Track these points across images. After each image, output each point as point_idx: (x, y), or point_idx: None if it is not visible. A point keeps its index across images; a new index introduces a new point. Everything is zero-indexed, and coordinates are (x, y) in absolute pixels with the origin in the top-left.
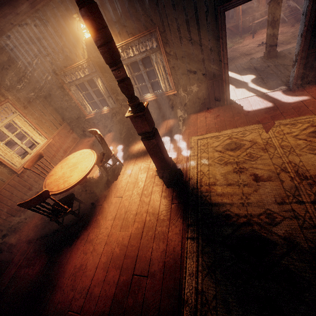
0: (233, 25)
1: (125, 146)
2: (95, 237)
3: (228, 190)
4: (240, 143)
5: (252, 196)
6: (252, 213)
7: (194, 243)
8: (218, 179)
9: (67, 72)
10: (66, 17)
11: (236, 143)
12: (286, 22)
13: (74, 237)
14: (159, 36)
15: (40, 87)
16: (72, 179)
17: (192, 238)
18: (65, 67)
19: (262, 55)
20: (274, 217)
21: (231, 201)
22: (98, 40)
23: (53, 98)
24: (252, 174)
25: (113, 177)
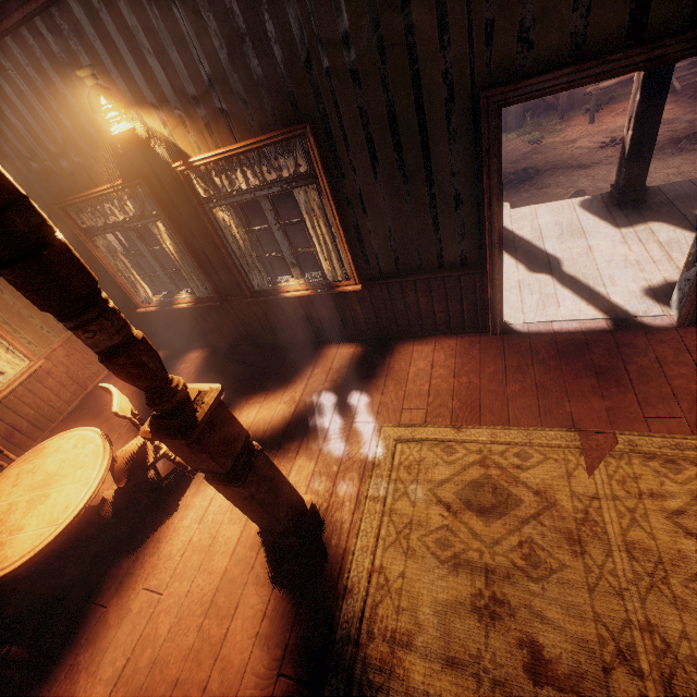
0: None
1: None
2: None
3: (443, 689)
4: (507, 491)
5: None
6: None
7: None
8: (424, 627)
9: (83, 204)
10: (66, 71)
11: (497, 490)
12: (677, 92)
13: None
14: (313, 149)
15: None
16: (17, 545)
17: None
18: (79, 192)
19: (609, 174)
20: None
21: None
22: None
23: None
24: (525, 638)
25: (162, 509)
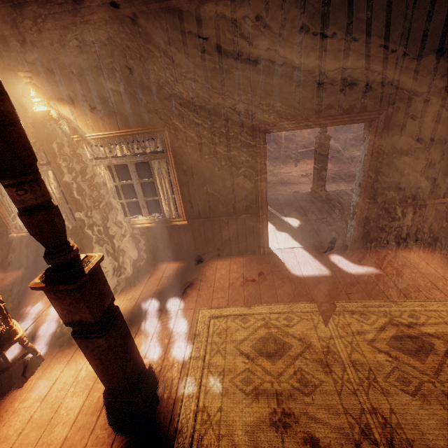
0: (274, 148)
1: None
2: None
3: None
4: (283, 340)
5: None
6: None
7: None
8: (239, 446)
9: None
10: (9, 72)
11: (277, 341)
12: (329, 159)
13: None
14: (167, 139)
15: None
16: None
17: None
18: None
19: (307, 188)
20: None
21: None
22: None
23: None
24: (307, 436)
25: (3, 395)
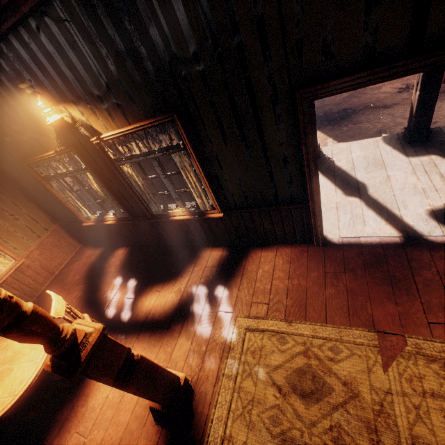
0: None
1: (132, 294)
2: None
3: None
4: (323, 380)
5: None
6: None
7: None
8: None
9: (40, 162)
10: (16, 82)
11: (316, 378)
12: None
13: None
14: (181, 130)
15: (7, 174)
16: None
17: None
18: (37, 154)
19: (405, 112)
20: None
21: None
22: None
23: (31, 192)
24: None
25: None
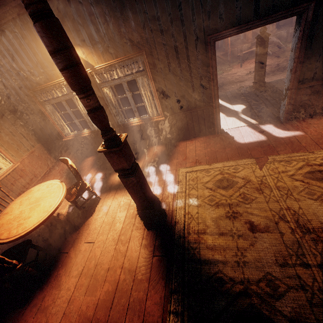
0: (222, 54)
1: (105, 175)
2: (51, 303)
3: (220, 242)
4: (232, 180)
5: (249, 253)
6: (249, 278)
7: (178, 322)
8: (209, 226)
9: (42, 90)
10: None
11: (228, 180)
12: (271, 55)
13: (24, 301)
14: (146, 60)
15: (10, 103)
16: (30, 222)
17: (176, 313)
18: (41, 85)
19: (251, 83)
20: (276, 285)
21: (224, 258)
22: (59, 62)
23: (25, 117)
24: (247, 221)
25: (87, 213)
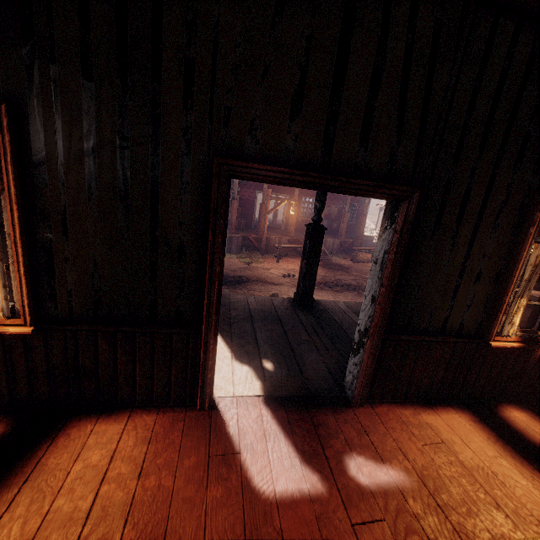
0: (255, 236)
1: None
2: None
3: None
4: None
5: None
6: None
7: None
8: None
9: None
10: None
11: None
12: None
13: None
14: (5, 134)
15: None
16: None
17: None
18: None
19: (289, 291)
20: None
21: None
22: None
23: None
24: None
25: None
